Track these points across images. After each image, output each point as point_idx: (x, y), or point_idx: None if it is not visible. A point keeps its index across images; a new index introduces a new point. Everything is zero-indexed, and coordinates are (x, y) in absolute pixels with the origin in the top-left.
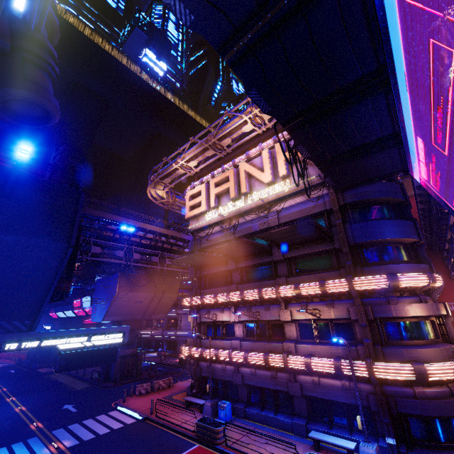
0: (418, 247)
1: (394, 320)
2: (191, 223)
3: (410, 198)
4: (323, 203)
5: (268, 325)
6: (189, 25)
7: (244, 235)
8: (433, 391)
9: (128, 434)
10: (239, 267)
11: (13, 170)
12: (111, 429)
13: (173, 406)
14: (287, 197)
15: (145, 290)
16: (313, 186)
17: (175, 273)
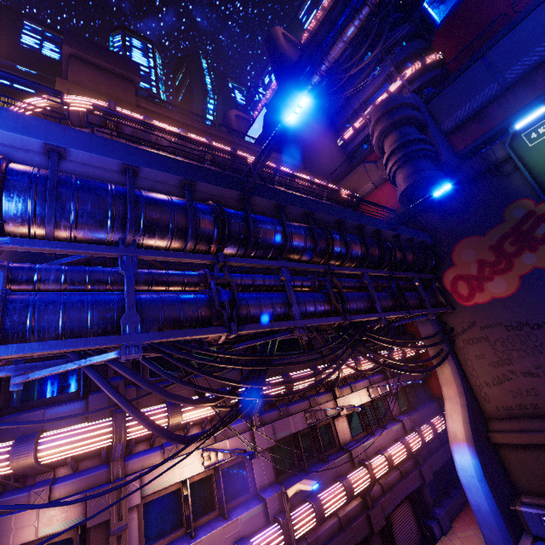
0: None
1: None
2: None
3: (368, 196)
4: None
5: None
6: None
7: None
8: None
9: None
10: None
11: None
12: None
13: None
14: None
15: None
16: None
17: None
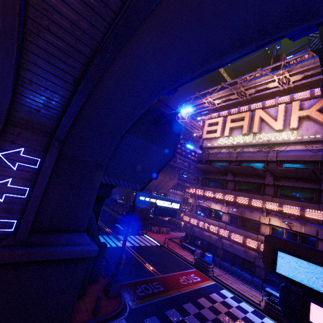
0: None
1: None
2: (205, 142)
3: None
4: (321, 155)
5: (248, 221)
6: (314, 50)
7: (244, 160)
8: None
9: (155, 250)
10: (235, 180)
11: (171, 116)
12: (145, 245)
13: (179, 245)
14: (290, 143)
15: (160, 174)
16: (316, 141)
17: (180, 169)
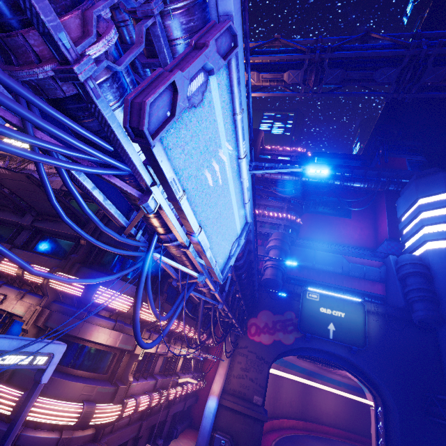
0: (165, 277)
1: (68, 337)
2: None
3: None
4: None
5: None
6: None
7: None
8: (32, 436)
9: None
10: None
11: None
12: None
13: None
14: None
15: None
16: None
17: None
